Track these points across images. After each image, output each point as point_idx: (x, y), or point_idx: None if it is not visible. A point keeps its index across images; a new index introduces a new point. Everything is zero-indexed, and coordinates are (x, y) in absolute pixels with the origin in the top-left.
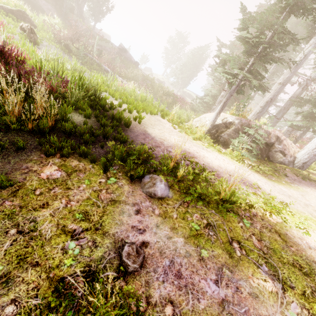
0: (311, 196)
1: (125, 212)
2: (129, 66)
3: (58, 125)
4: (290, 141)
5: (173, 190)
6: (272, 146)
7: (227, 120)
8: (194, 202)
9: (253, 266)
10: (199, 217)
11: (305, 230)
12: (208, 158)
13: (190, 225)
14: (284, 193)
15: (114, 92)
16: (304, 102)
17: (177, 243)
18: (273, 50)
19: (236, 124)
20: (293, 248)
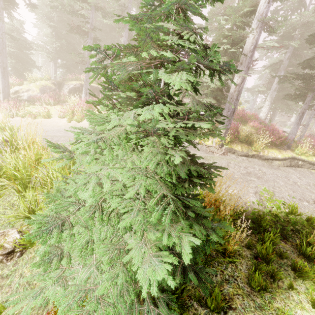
0: None
1: None
2: None
3: None
4: None
5: None
6: None
7: None
8: None
9: None
10: None
11: None
12: None
13: None
14: None
15: None
16: None
17: None
18: None
19: None
20: None
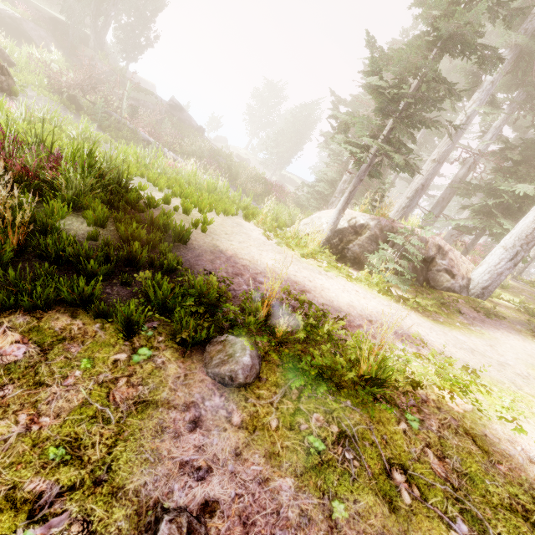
0: (504, 346)
1: (168, 427)
2: (188, 134)
3: (32, 244)
4: (458, 253)
5: (268, 365)
6: (432, 262)
7: (357, 222)
8: (310, 387)
9: (438, 527)
10: (323, 419)
11: (517, 424)
12: (330, 291)
13: (305, 443)
14: (463, 345)
15: (157, 177)
16: (473, 190)
17: (279, 492)
18: (422, 107)
19: (371, 228)
20: (502, 467)
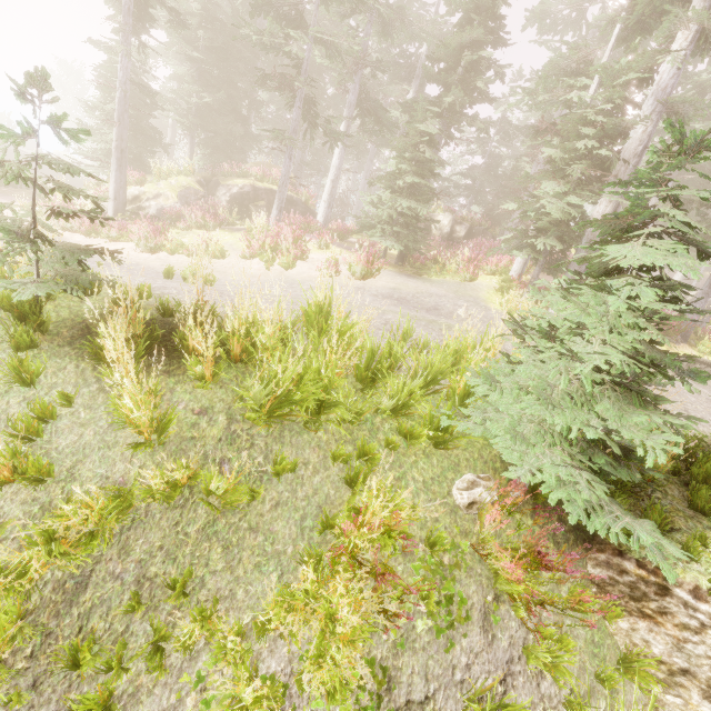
0: None
1: None
2: None
3: None
4: None
5: None
6: None
7: None
8: None
9: None
10: None
11: None
12: None
13: None
14: None
15: None
16: None
17: None
18: None
19: None
20: None
